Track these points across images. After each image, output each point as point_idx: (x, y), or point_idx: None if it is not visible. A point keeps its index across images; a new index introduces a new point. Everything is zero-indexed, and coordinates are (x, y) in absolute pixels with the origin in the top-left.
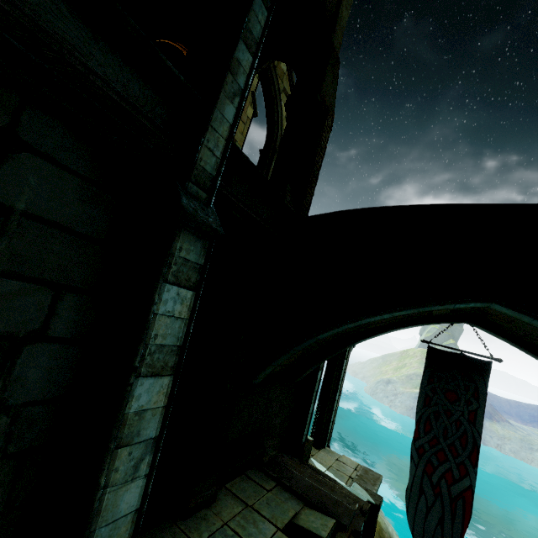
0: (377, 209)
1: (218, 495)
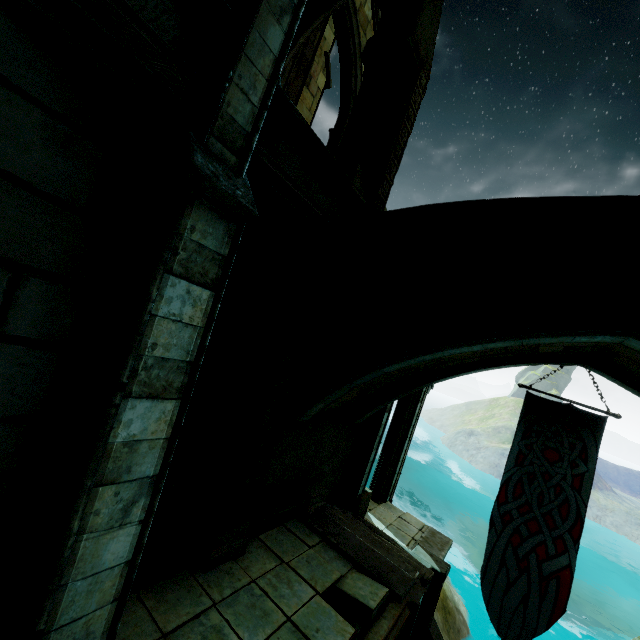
0: (479, 203)
1: (249, 547)
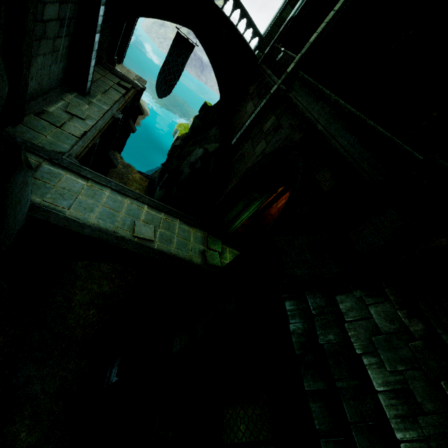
0: None
1: None
